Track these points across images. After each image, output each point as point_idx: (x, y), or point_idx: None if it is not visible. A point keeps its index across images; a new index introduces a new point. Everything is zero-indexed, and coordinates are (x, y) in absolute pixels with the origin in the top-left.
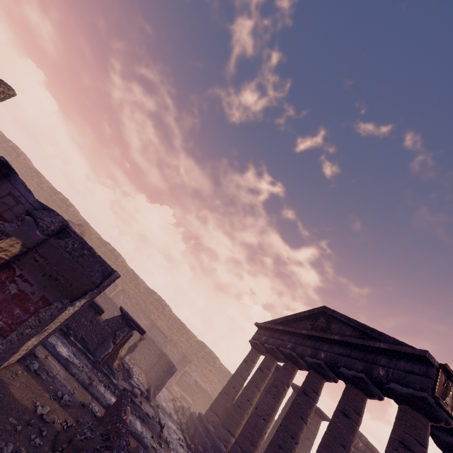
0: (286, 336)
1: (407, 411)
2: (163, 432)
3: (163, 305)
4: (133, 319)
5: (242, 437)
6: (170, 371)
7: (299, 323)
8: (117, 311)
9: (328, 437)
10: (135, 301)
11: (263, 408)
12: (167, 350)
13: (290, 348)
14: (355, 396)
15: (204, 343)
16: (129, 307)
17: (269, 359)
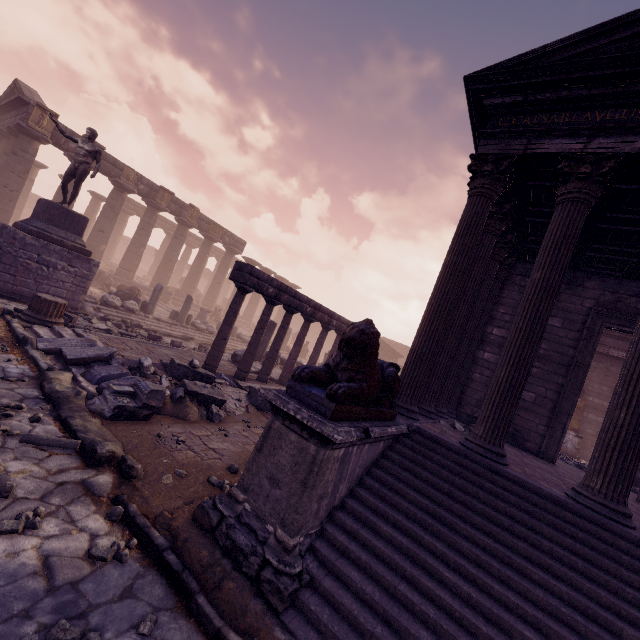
0: None
1: (20, 137)
2: None
3: None
4: None
5: None
6: None
7: None
8: None
9: None
10: None
11: None
12: None
13: None
14: (14, 142)
15: None
16: None
17: None
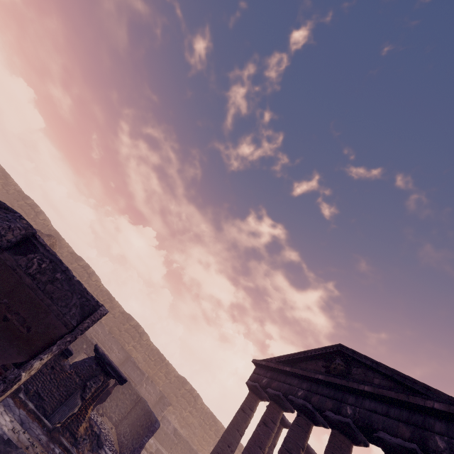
0: (294, 380)
1: None
2: None
3: (141, 333)
4: (112, 364)
5: None
6: (151, 427)
7: (308, 362)
8: (87, 344)
9: None
10: (108, 327)
11: None
12: (142, 390)
13: (302, 397)
14: None
15: (185, 379)
16: (101, 336)
17: (274, 409)
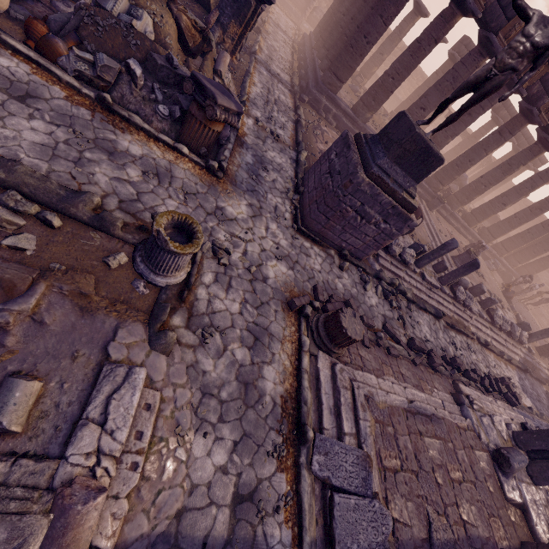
0: None
1: None
2: (267, 29)
3: None
4: None
5: (324, 31)
6: None
7: None
8: None
9: (365, 4)
10: None
11: (345, 6)
12: None
13: None
14: None
15: None
16: None
17: None
